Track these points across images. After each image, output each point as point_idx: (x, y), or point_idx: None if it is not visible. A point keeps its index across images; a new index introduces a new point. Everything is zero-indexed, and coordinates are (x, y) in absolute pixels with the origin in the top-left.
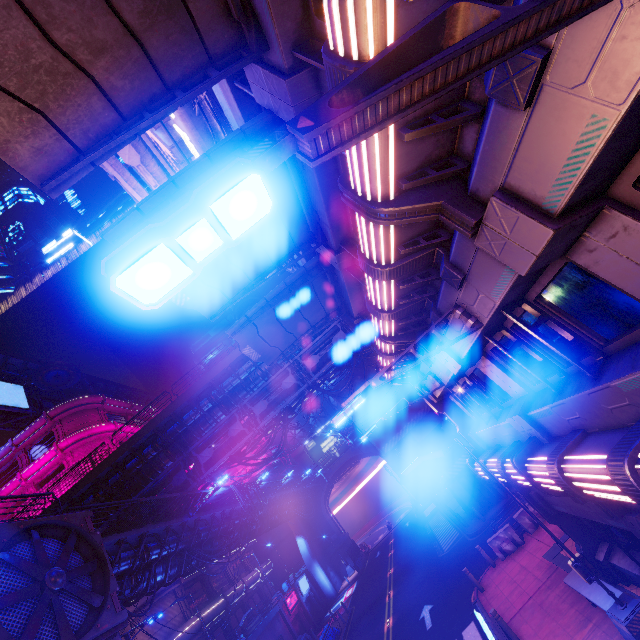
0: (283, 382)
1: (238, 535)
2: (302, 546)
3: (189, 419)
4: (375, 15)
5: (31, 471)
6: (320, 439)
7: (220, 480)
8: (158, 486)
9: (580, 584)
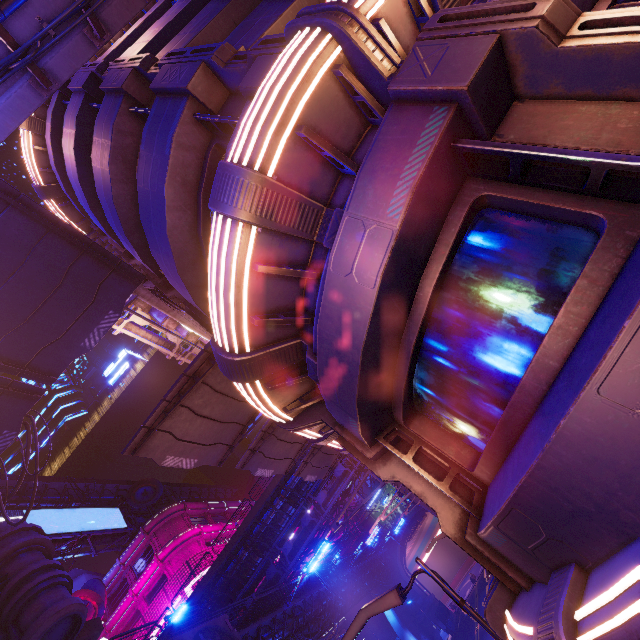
0: (335, 471)
1: (328, 615)
2: (390, 616)
3: (268, 518)
4: (340, 446)
5: (140, 586)
6: (381, 500)
7: (304, 568)
8: (255, 582)
9: None
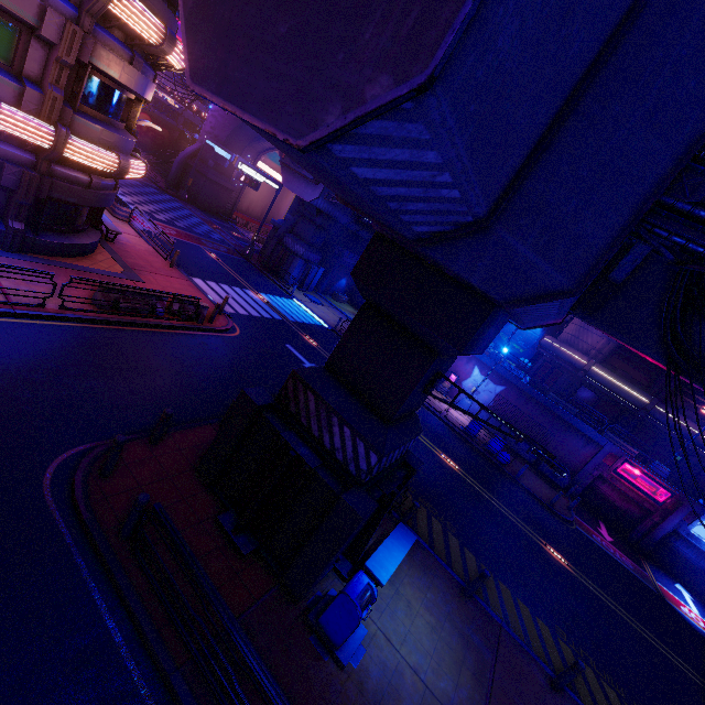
0: None
1: None
2: None
3: None
4: None
5: None
6: None
7: None
8: None
9: (112, 225)
